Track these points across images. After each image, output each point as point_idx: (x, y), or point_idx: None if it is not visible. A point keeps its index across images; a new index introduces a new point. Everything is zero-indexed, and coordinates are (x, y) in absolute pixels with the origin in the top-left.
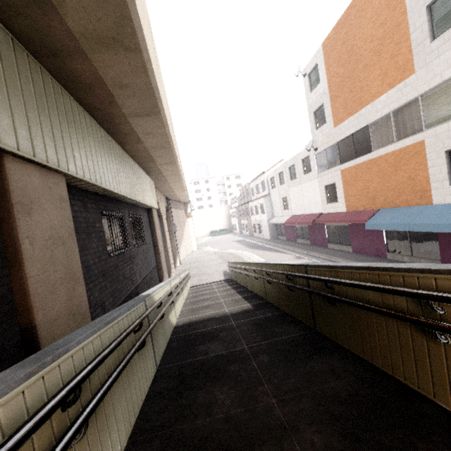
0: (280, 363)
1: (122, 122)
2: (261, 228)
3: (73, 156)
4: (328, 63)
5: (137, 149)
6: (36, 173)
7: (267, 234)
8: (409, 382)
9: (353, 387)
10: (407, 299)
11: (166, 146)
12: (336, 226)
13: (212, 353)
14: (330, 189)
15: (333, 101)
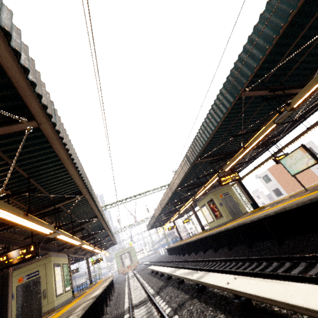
0: None
1: None
2: None
3: None
4: (274, 175)
5: None
6: None
7: None
8: None
9: None
10: None
11: None
12: None
13: None
14: None
15: (284, 188)
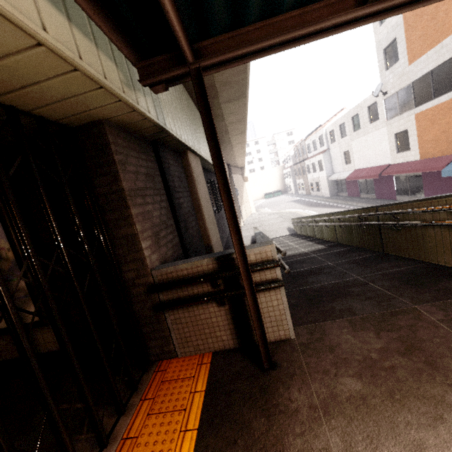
0: (358, 266)
1: (216, 109)
2: (319, 186)
3: (200, 143)
4: None
5: (218, 127)
6: (194, 158)
7: (326, 191)
8: (447, 264)
9: (409, 270)
10: (447, 214)
11: (242, 120)
12: (407, 177)
13: (306, 267)
14: (401, 136)
15: (409, 33)
